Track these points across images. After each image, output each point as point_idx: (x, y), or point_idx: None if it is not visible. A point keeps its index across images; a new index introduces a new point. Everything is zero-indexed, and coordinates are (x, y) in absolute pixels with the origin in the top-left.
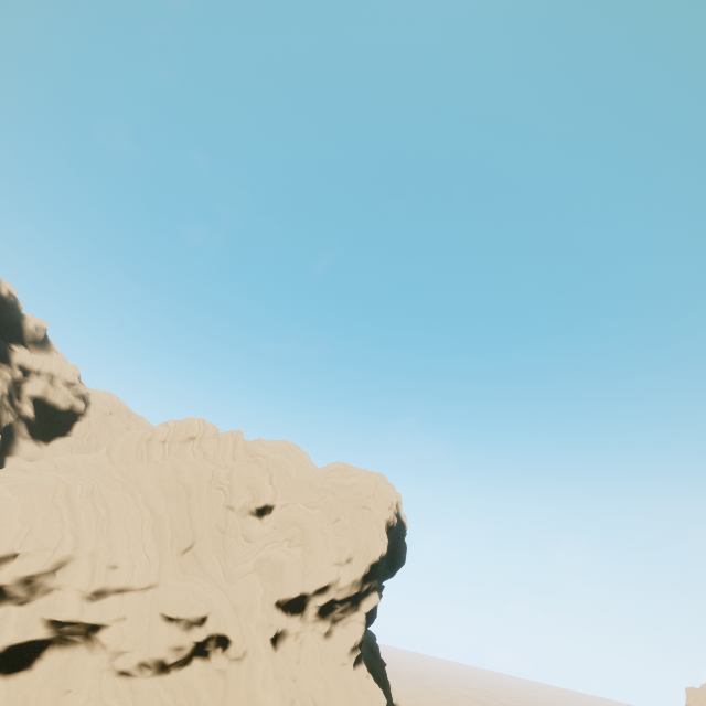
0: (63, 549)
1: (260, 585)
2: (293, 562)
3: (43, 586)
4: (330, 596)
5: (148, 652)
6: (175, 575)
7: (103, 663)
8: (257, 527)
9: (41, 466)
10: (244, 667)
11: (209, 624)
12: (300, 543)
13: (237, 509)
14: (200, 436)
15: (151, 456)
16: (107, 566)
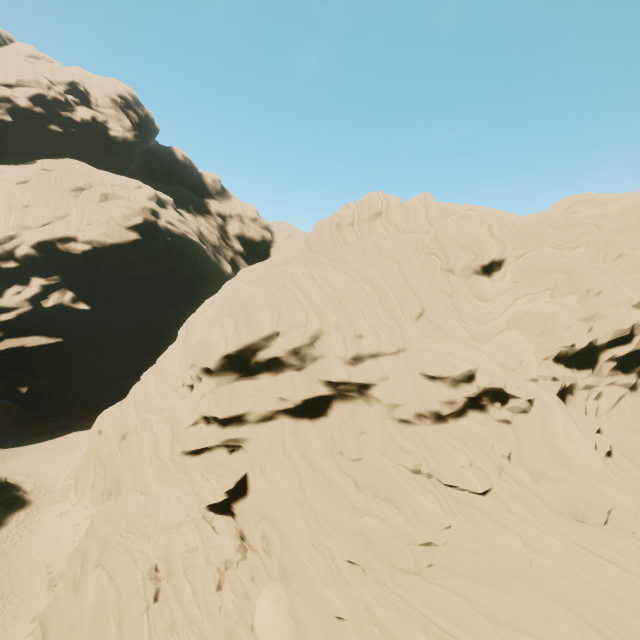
0: (311, 325)
1: (526, 341)
2: (568, 312)
3: (308, 356)
4: (635, 347)
5: (421, 406)
6: (418, 339)
7: (382, 413)
8: (488, 286)
9: (262, 265)
10: (534, 421)
11: (479, 382)
12: (570, 290)
13: (457, 271)
14: (384, 210)
15: (345, 240)
16: (353, 336)
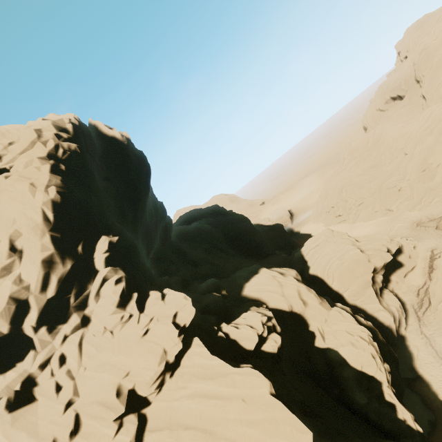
0: None
1: None
2: None
3: None
4: (39, 306)
5: None
6: None
7: None
8: None
9: None
10: None
11: None
12: None
13: None
14: None
15: None
16: None
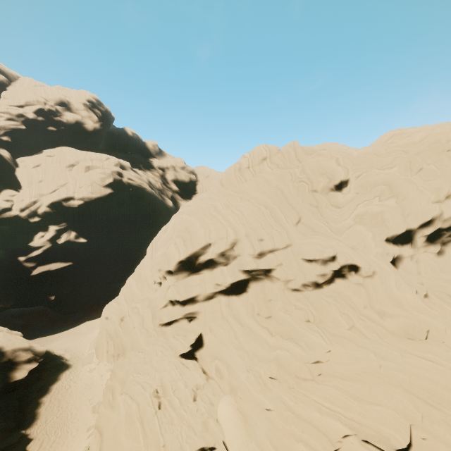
0: (230, 236)
1: (366, 231)
2: (390, 210)
3: (231, 256)
4: (436, 227)
5: (305, 279)
6: (298, 237)
7: (281, 286)
8: (340, 198)
9: (194, 202)
10: (376, 281)
11: (339, 260)
12: (390, 196)
13: (319, 190)
14: (268, 156)
15: (245, 178)
16: (257, 240)
